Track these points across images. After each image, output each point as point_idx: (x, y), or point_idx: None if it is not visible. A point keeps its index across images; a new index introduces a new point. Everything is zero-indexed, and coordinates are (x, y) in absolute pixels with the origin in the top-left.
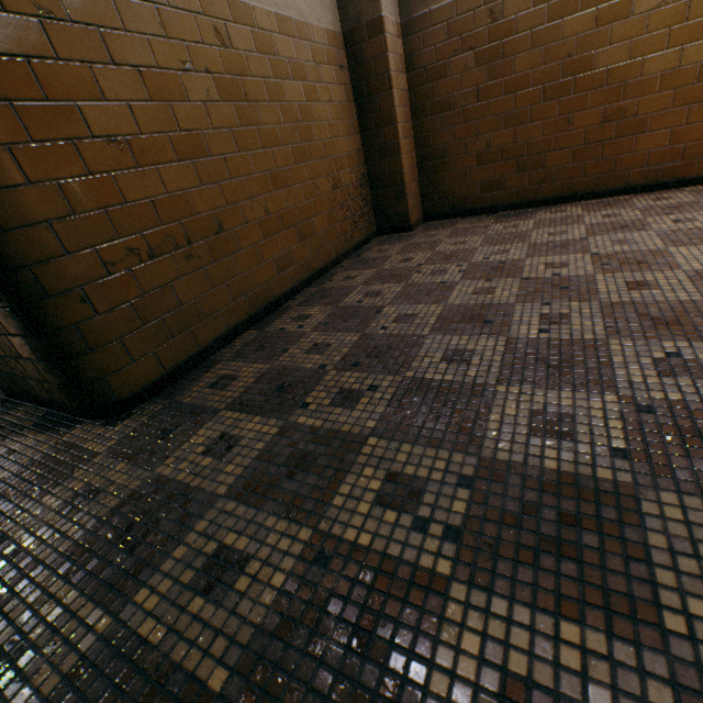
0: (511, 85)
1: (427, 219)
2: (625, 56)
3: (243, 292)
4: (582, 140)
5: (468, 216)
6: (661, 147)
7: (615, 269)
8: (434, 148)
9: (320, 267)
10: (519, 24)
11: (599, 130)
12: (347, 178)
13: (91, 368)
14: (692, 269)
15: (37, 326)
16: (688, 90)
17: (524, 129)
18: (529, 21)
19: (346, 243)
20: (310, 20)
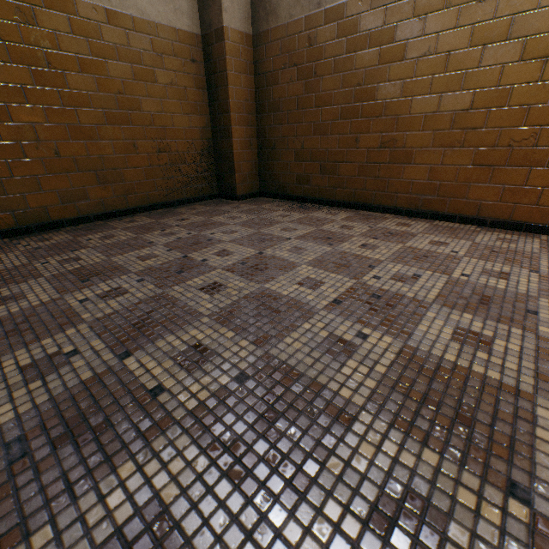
0: (319, 100)
1: (262, 194)
2: (399, 93)
3: (9, 209)
4: (366, 158)
5: (287, 200)
6: (422, 180)
7: (238, 269)
8: (269, 139)
9: (125, 208)
10: (326, 51)
11: (377, 152)
12: (183, 146)
13: None
14: (270, 288)
15: None
16: (444, 134)
17: (326, 138)
18: (334, 50)
19: (169, 196)
20: (156, 19)
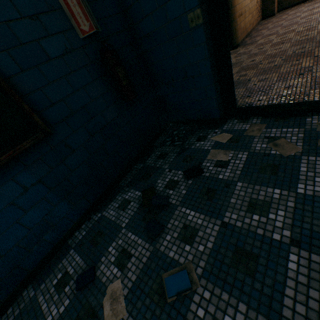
0: None
1: (278, 11)
2: None
3: (245, 29)
4: None
5: (294, 6)
6: None
7: None
8: None
9: (253, 27)
10: None
11: None
12: None
13: (233, 38)
14: None
15: (229, 29)
16: None
17: None
18: None
19: (257, 21)
20: None
